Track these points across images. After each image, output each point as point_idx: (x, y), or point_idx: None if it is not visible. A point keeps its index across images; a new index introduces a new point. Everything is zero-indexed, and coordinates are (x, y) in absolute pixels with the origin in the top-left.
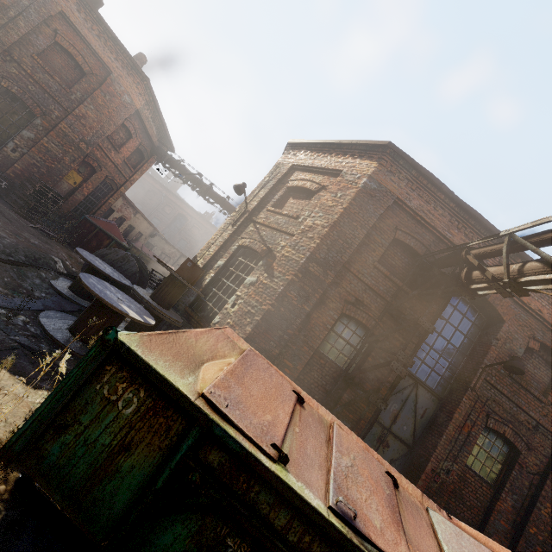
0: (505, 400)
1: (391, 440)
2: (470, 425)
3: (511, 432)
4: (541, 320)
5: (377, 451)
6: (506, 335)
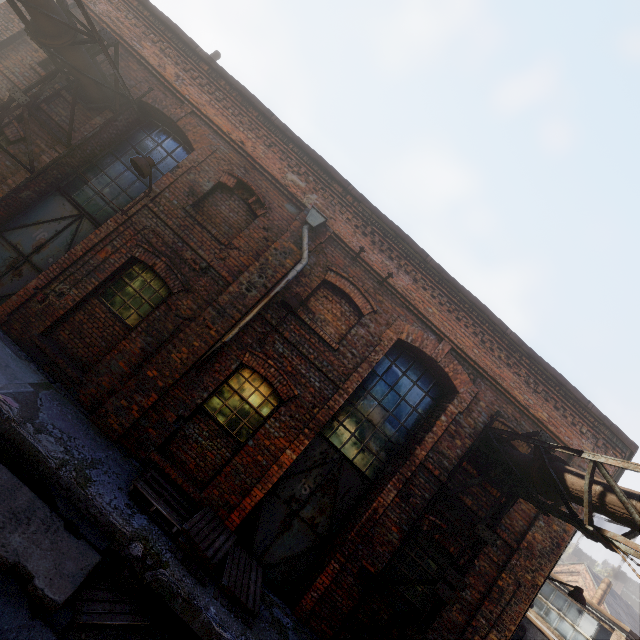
0: (170, 233)
1: (27, 270)
2: (111, 251)
3: (165, 267)
4: (244, 155)
5: (4, 278)
6: (192, 165)
